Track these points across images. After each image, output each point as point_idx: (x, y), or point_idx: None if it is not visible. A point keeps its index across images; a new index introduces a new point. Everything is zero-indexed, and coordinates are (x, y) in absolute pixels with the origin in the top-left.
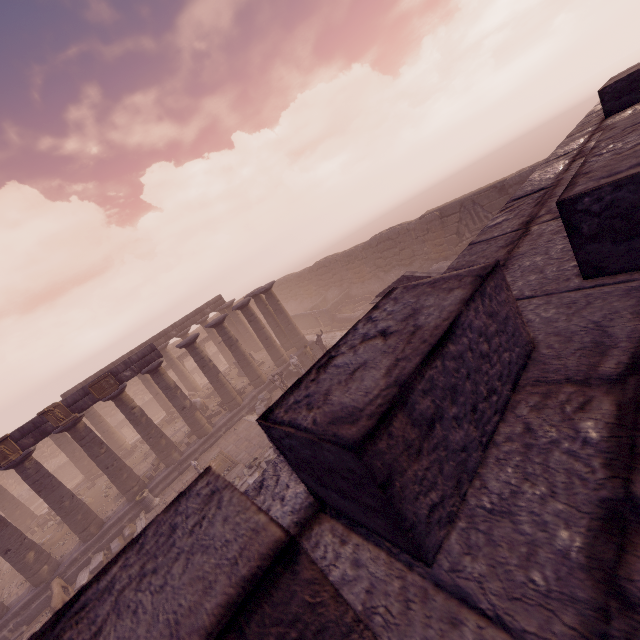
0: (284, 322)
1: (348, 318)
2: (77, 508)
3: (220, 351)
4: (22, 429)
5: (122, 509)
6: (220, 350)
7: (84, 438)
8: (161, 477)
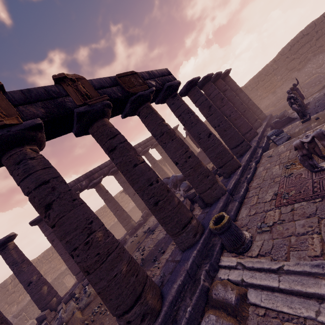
0: (245, 98)
1: (280, 107)
2: (116, 249)
3: (171, 166)
4: (27, 92)
5: (182, 260)
6: (171, 165)
7: (115, 136)
8: (218, 208)
